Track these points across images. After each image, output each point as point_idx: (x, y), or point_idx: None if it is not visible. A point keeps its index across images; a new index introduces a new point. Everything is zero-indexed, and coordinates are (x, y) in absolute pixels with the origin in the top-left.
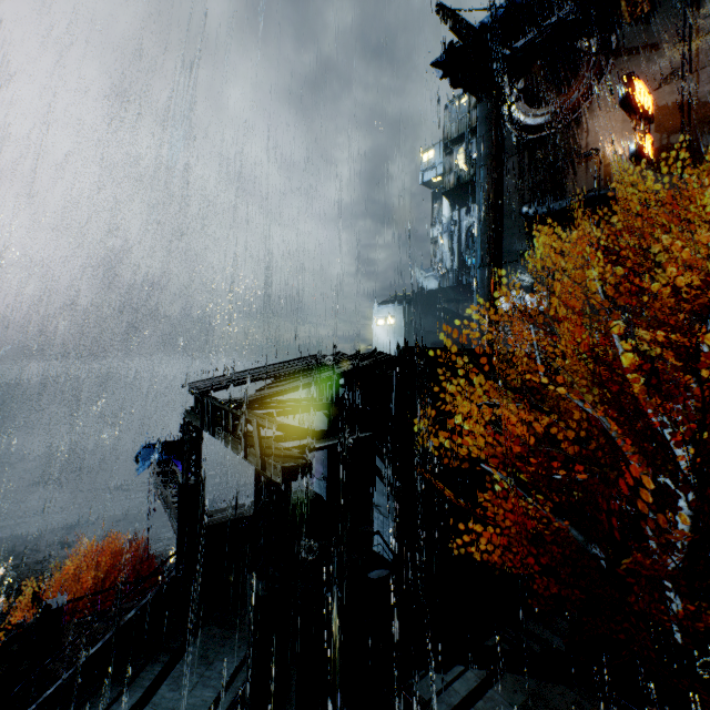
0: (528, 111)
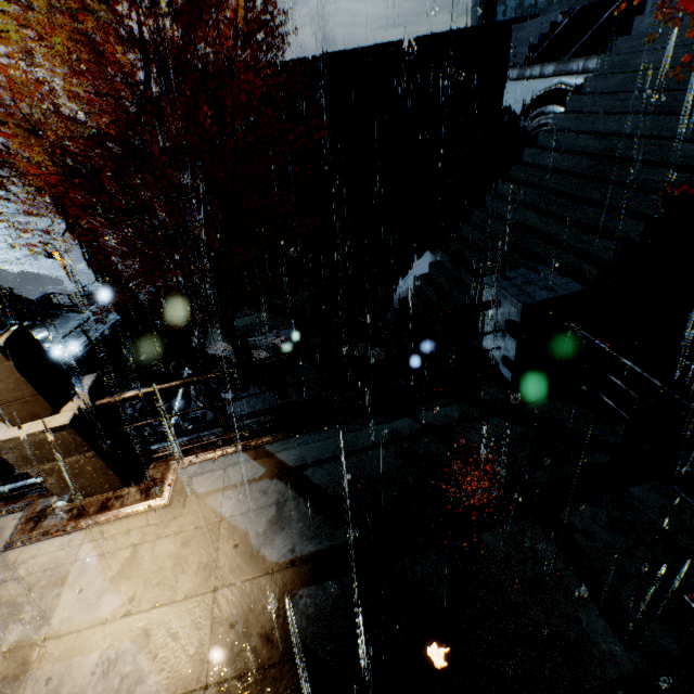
0: None
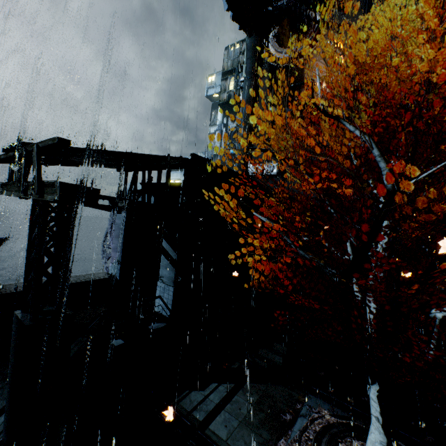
0: (278, 48)
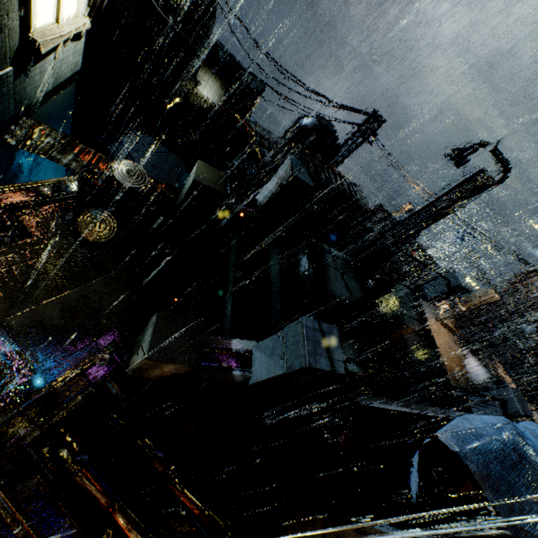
0: None
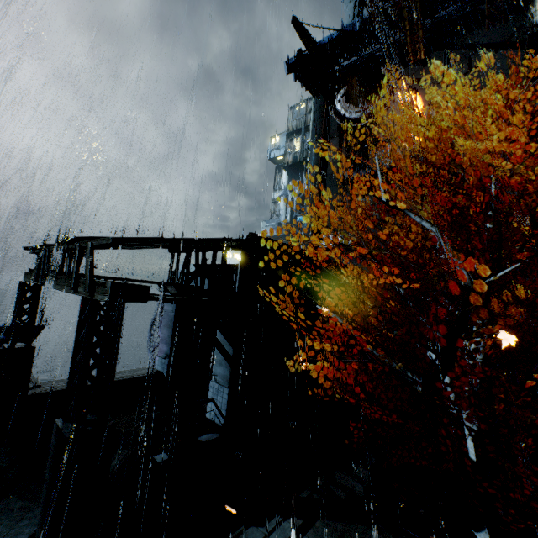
0: (348, 108)
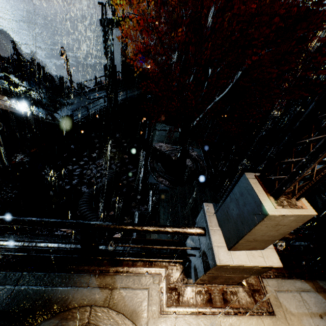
0: None
